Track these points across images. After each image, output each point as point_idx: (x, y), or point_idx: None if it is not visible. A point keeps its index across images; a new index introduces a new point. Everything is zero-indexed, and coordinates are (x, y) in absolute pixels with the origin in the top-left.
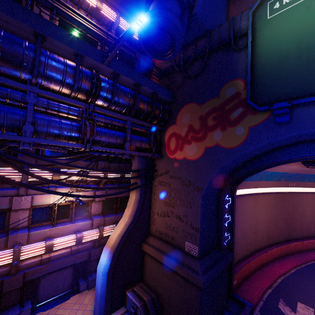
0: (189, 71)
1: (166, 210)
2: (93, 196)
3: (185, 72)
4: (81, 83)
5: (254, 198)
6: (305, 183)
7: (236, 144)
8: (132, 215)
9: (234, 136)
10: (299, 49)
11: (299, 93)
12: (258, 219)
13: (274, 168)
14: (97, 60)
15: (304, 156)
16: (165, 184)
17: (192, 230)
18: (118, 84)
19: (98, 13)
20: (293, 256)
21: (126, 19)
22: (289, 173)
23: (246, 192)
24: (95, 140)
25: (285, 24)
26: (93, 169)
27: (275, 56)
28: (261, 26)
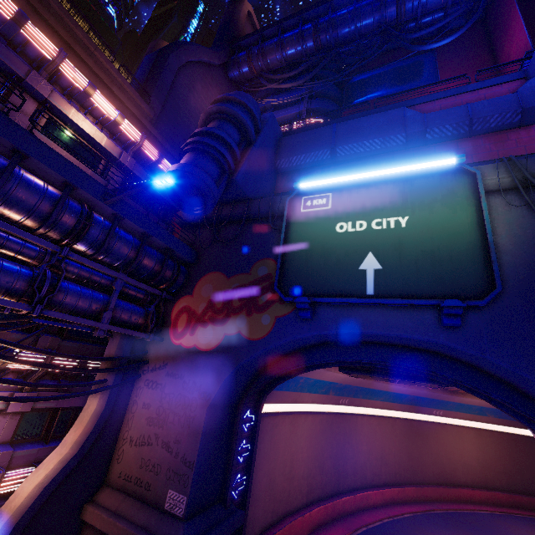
0: (222, 232)
1: (148, 434)
2: (14, 398)
3: (217, 232)
4: (61, 219)
5: (292, 419)
6: (360, 401)
7: (260, 336)
8: (81, 441)
9: (259, 324)
10: (321, 249)
11: (318, 291)
12: (296, 455)
13: (316, 374)
14: (96, 196)
15: (331, 360)
16: (157, 386)
17: (184, 466)
18: (118, 229)
19: (115, 126)
20: (340, 521)
21: (154, 140)
22: (338, 383)
23: (283, 409)
24: (54, 301)
25: (314, 222)
26: (31, 348)
27: (303, 248)
28: (295, 215)
